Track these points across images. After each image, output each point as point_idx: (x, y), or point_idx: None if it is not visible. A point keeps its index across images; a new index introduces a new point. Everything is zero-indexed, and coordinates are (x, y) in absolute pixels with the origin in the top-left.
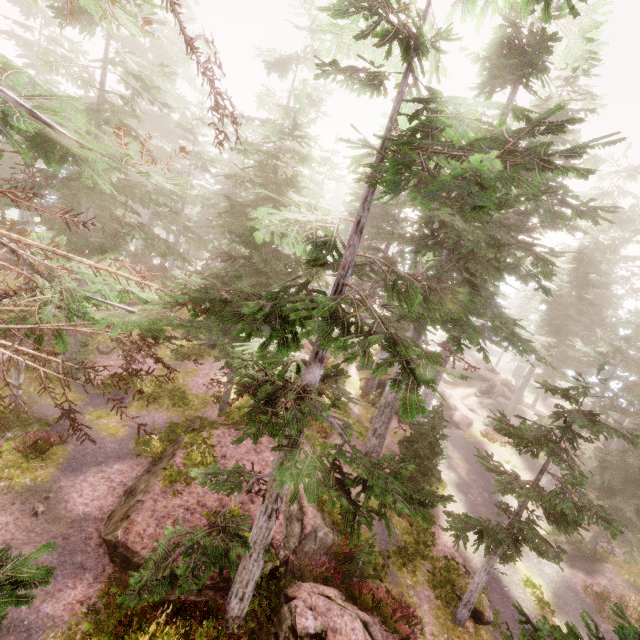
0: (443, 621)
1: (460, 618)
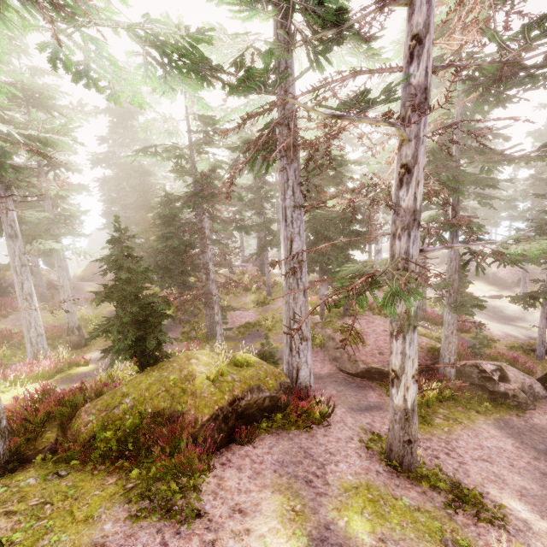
0: (532, 361)
1: (541, 355)
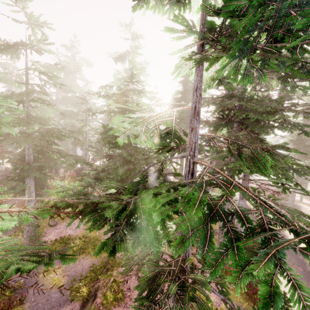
0: None
1: None
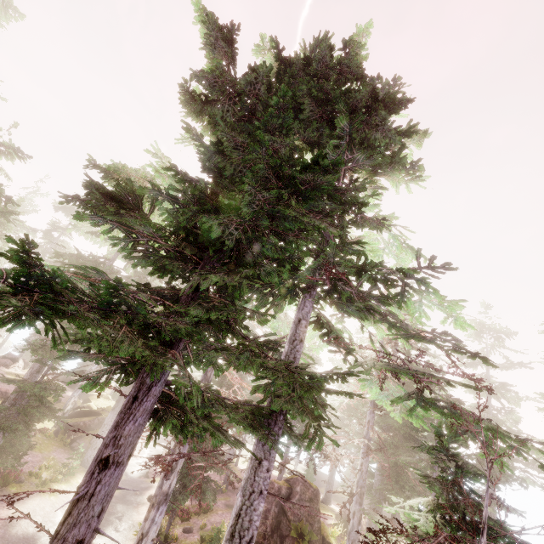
0: None
1: None
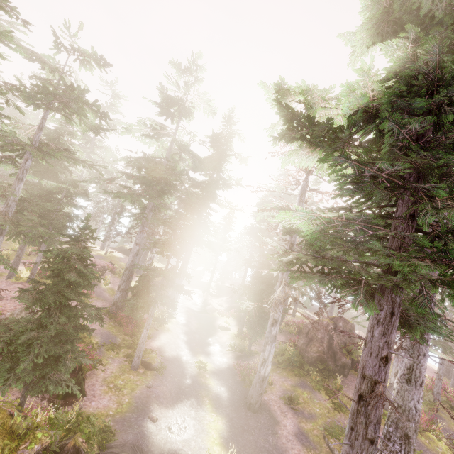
0: (124, 369)
1: (134, 365)
